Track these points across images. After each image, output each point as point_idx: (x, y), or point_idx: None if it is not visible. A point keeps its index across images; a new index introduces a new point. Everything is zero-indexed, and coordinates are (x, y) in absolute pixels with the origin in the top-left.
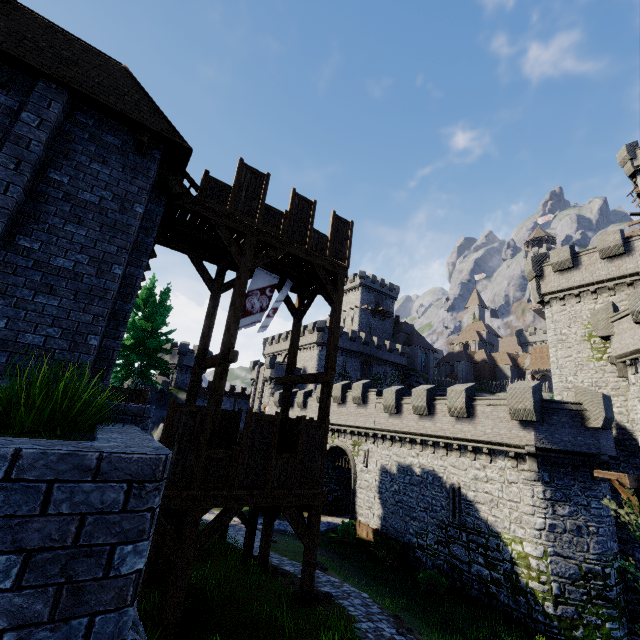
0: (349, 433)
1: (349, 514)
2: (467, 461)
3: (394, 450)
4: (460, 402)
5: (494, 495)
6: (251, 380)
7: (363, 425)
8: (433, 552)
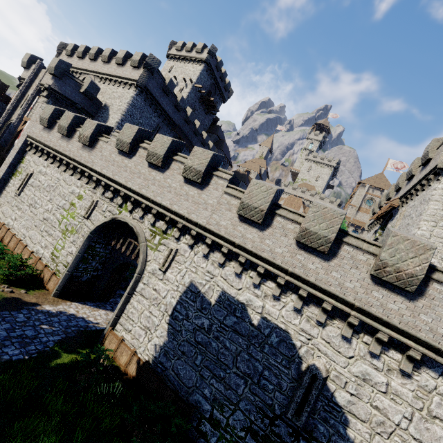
0: (154, 214)
1: (104, 299)
2: (359, 347)
3: (224, 271)
4: (416, 265)
5: (391, 419)
6: (19, 79)
7: (186, 214)
8: (234, 439)
